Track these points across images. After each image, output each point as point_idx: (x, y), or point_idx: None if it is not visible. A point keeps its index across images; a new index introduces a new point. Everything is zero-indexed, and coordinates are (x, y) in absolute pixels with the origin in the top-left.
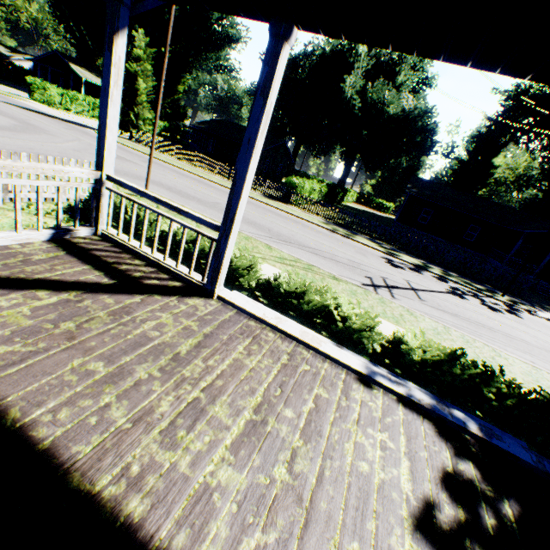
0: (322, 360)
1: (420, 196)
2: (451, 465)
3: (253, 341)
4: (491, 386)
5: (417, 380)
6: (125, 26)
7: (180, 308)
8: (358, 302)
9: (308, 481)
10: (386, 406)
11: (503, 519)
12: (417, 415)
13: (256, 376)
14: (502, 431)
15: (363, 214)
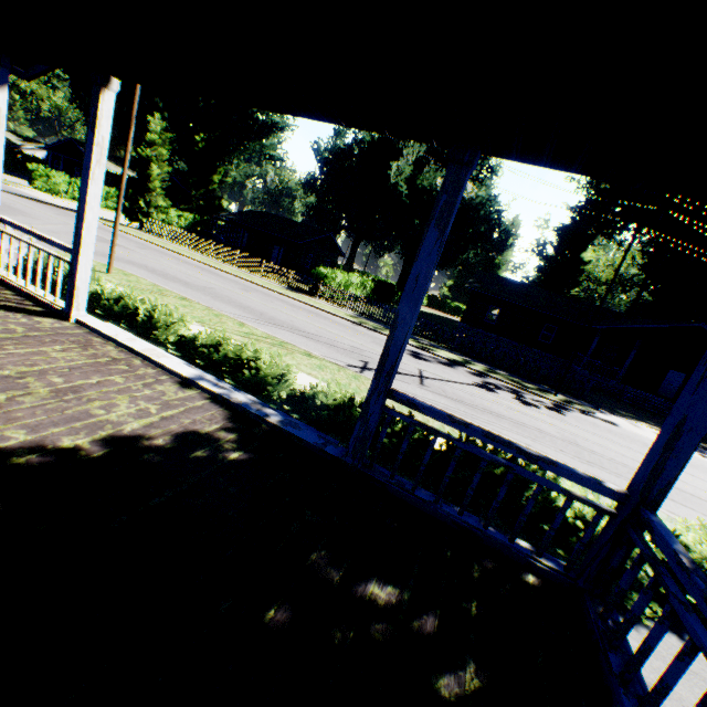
0: (153, 368)
1: (483, 291)
2: (210, 430)
3: (82, 347)
4: (392, 429)
5: (321, 428)
6: (7, 83)
7: (19, 320)
8: (281, 355)
9: (22, 405)
10: (189, 397)
11: (218, 456)
12: (220, 407)
13: (52, 361)
14: (321, 433)
15: (427, 316)
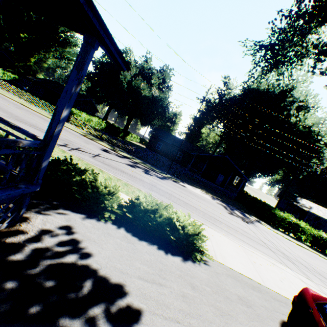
0: None
1: (155, 135)
2: None
3: None
4: None
5: None
6: None
7: None
8: None
9: None
10: None
11: None
12: None
13: None
14: None
15: (135, 145)
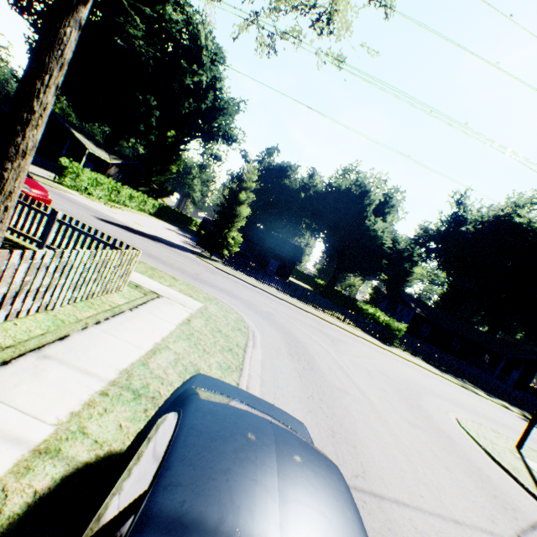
0: None
1: (427, 317)
2: None
3: None
4: None
5: None
6: None
7: None
8: None
9: None
10: None
11: None
12: None
13: None
14: None
15: None
